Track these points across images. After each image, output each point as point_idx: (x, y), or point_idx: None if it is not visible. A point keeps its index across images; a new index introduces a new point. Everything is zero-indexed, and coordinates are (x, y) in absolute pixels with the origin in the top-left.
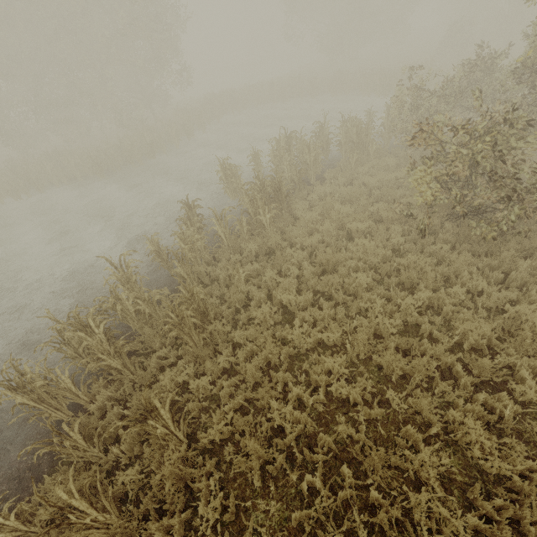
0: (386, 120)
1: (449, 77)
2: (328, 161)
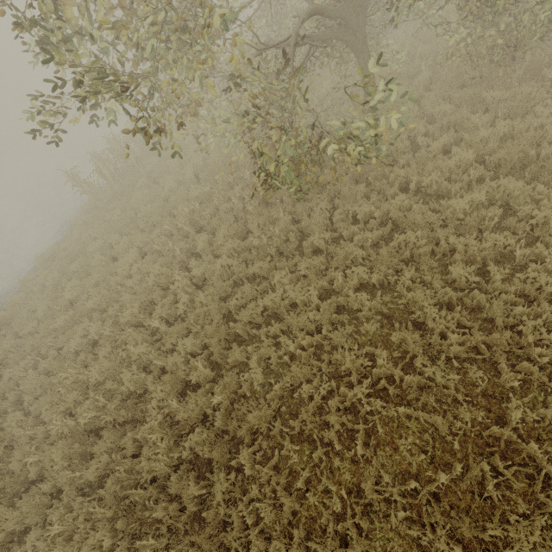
0: None
1: None
2: None
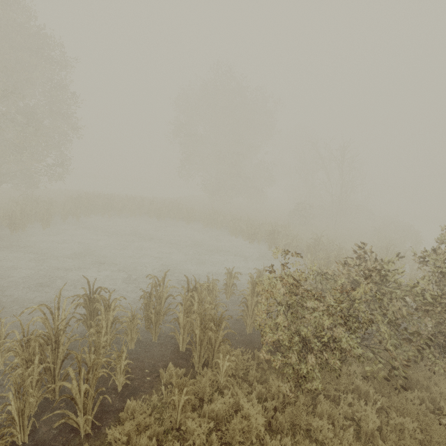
0: (250, 297)
1: (307, 246)
2: (156, 344)
